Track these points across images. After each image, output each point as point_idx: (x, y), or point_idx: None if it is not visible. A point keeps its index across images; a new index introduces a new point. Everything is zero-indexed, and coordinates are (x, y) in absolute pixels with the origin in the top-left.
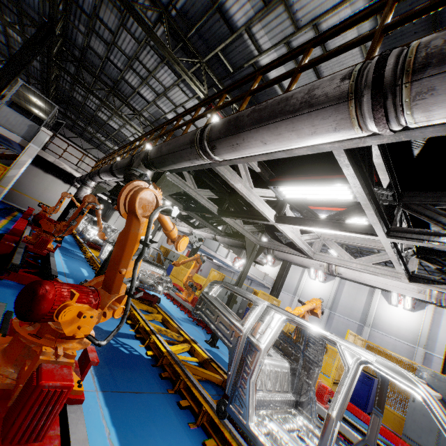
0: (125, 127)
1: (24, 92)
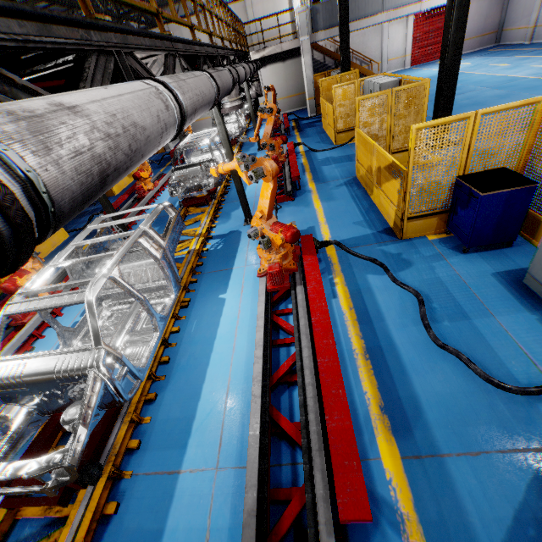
0: None
1: None
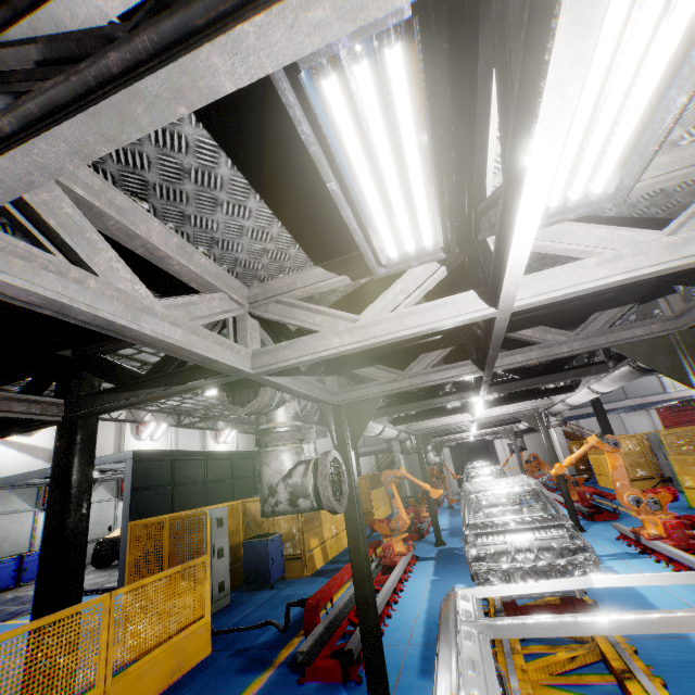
0: None
1: None
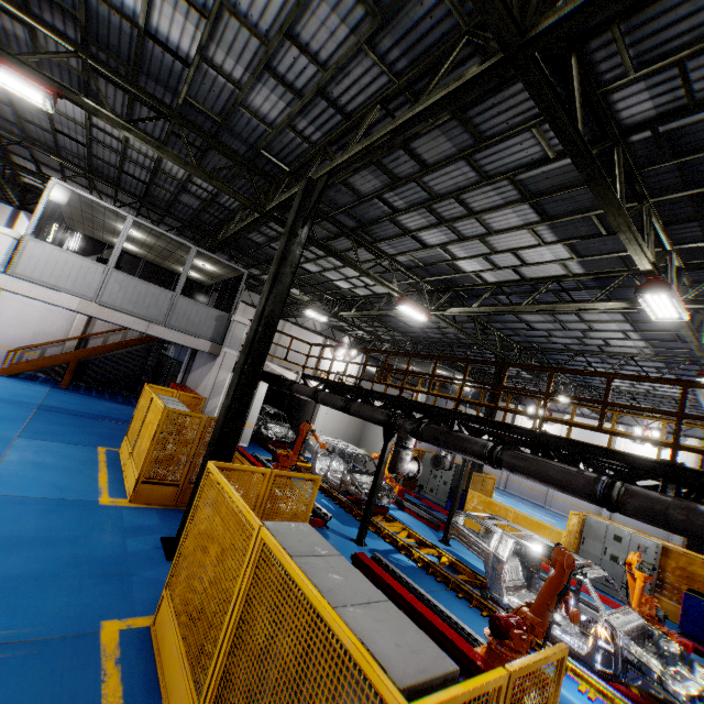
0: (337, 270)
1: (183, 256)
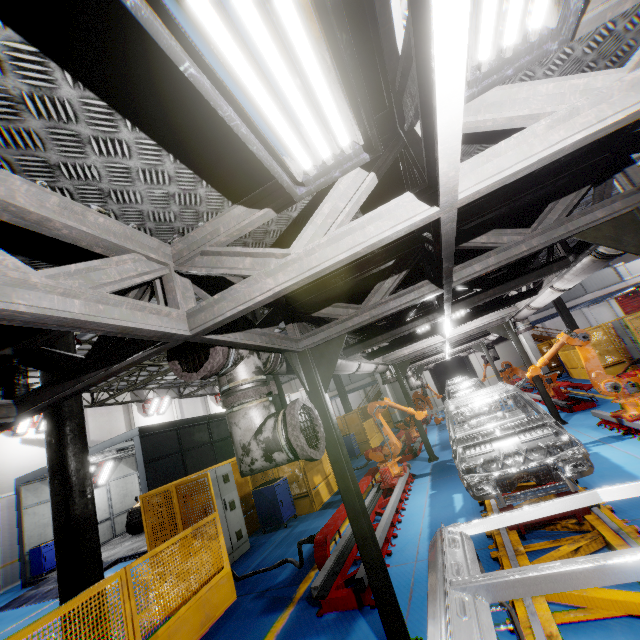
0: None
1: None
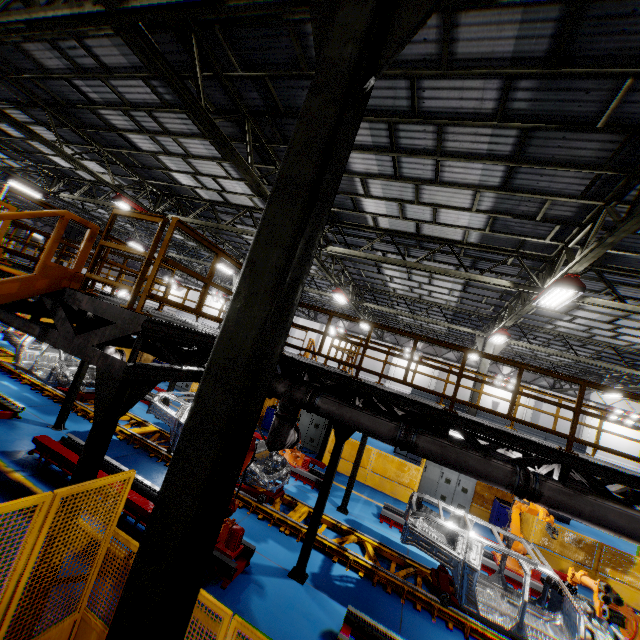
0: None
1: None
